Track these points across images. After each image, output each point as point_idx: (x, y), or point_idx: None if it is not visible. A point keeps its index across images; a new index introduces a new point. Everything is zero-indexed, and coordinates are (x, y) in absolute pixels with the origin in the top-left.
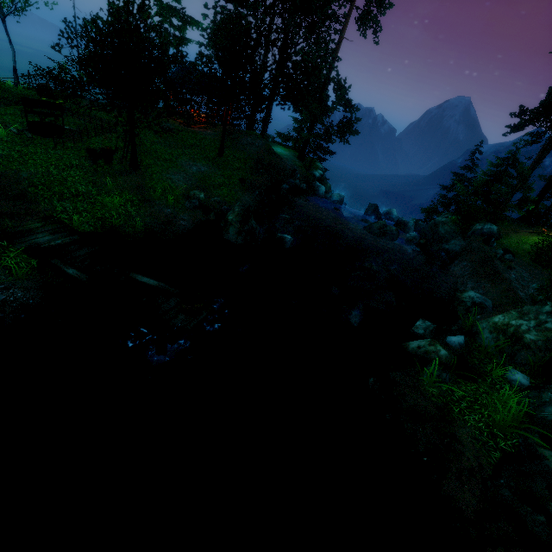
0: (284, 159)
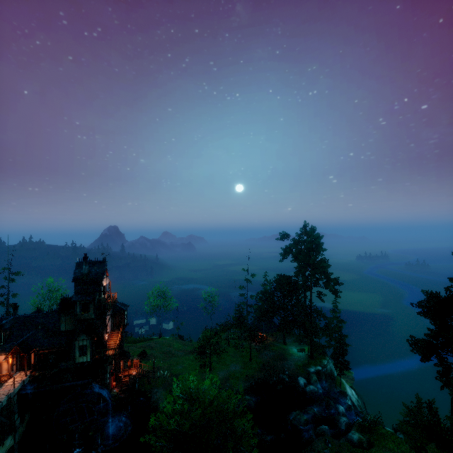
0: (287, 361)
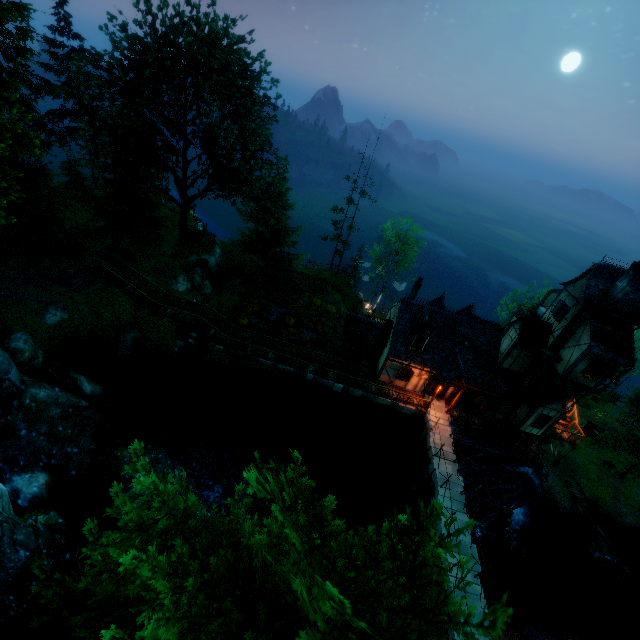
0: None
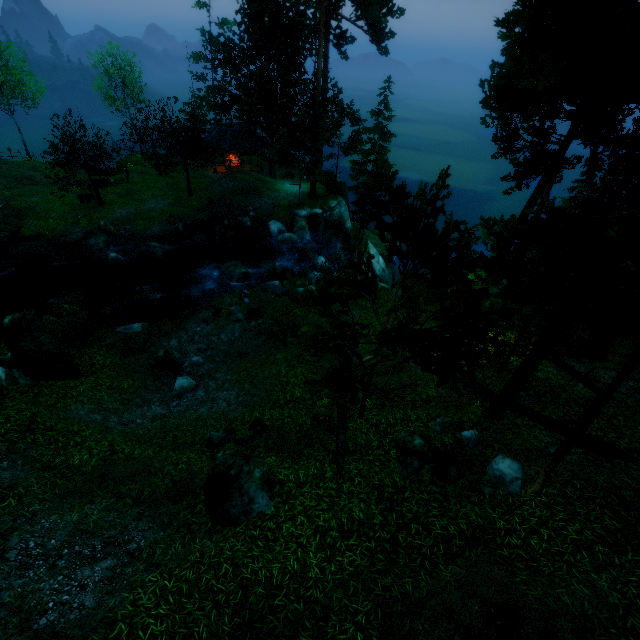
0: (262, 198)
